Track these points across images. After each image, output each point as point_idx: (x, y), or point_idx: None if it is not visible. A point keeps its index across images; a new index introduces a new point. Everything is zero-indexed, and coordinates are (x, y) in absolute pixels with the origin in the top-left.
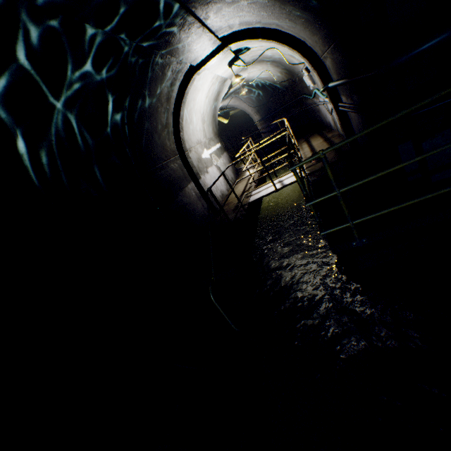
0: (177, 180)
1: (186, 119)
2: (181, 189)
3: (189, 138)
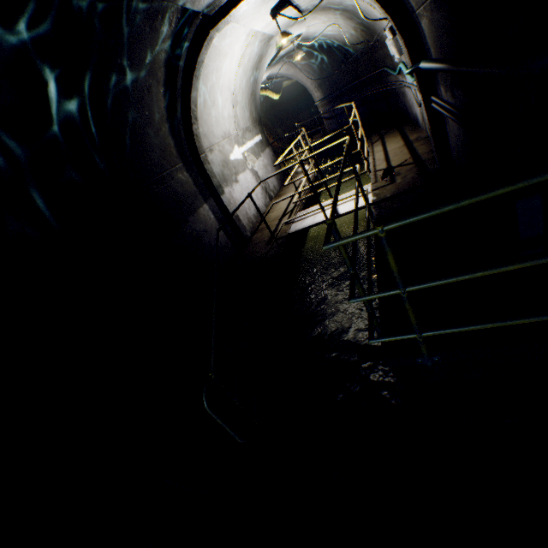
0: (186, 198)
1: (205, 101)
2: (192, 211)
3: (210, 131)
